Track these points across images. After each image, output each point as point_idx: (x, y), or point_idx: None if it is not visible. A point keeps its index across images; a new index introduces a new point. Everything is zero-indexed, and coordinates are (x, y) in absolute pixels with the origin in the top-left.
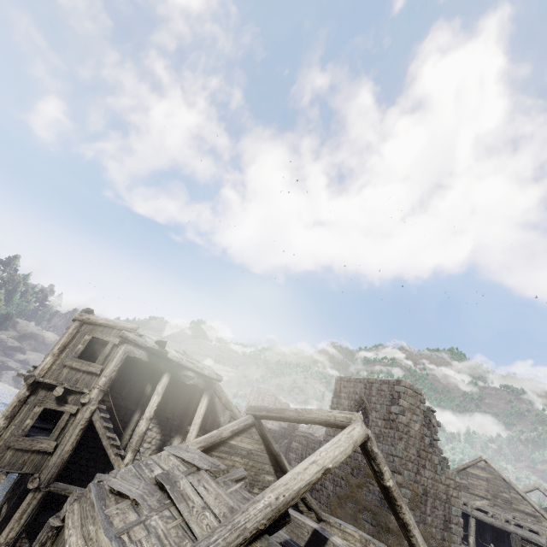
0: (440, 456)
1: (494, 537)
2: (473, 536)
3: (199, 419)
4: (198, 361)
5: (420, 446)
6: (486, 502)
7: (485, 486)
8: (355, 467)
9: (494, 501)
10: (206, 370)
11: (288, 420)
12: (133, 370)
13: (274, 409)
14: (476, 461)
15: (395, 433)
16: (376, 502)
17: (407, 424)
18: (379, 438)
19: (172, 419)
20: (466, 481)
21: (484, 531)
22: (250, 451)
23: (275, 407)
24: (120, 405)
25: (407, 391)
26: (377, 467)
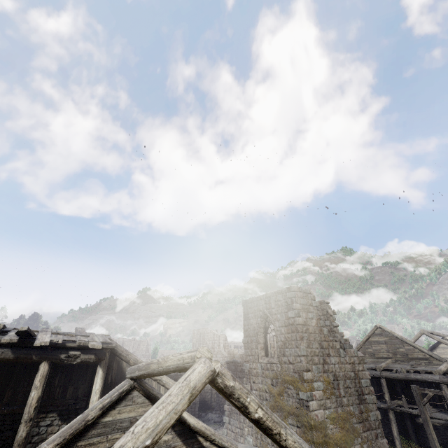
0: (342, 339)
1: (403, 387)
2: (387, 394)
3: (96, 395)
4: (87, 335)
5: (320, 338)
6: (389, 360)
7: (386, 348)
8: (273, 377)
9: (395, 357)
10: (89, 343)
11: (154, 375)
12: (13, 370)
13: (143, 366)
14: (373, 330)
15: (296, 335)
16: (296, 404)
17: (304, 323)
18: (285, 344)
19: (74, 404)
20: (371, 349)
21: (394, 385)
22: (134, 419)
23: (145, 362)
24: (3, 413)
25: (297, 294)
26: (237, 402)
